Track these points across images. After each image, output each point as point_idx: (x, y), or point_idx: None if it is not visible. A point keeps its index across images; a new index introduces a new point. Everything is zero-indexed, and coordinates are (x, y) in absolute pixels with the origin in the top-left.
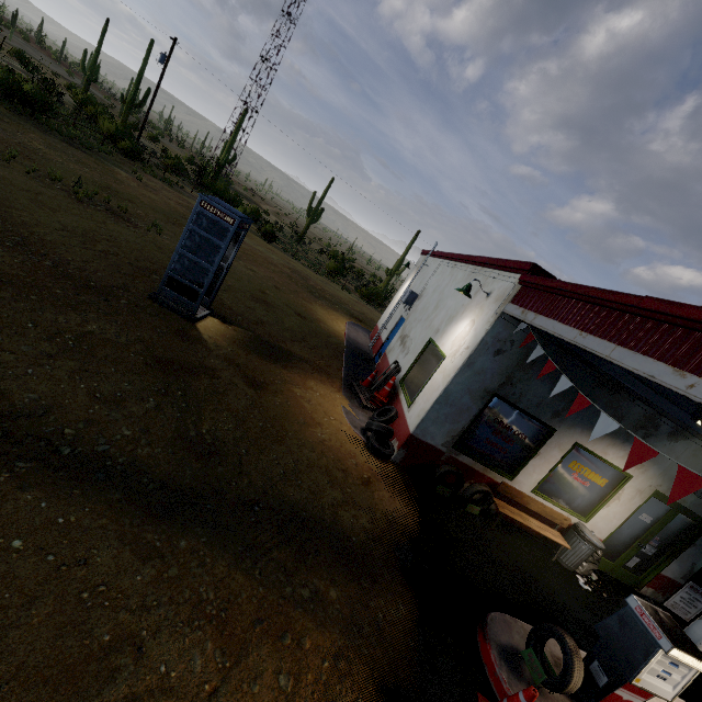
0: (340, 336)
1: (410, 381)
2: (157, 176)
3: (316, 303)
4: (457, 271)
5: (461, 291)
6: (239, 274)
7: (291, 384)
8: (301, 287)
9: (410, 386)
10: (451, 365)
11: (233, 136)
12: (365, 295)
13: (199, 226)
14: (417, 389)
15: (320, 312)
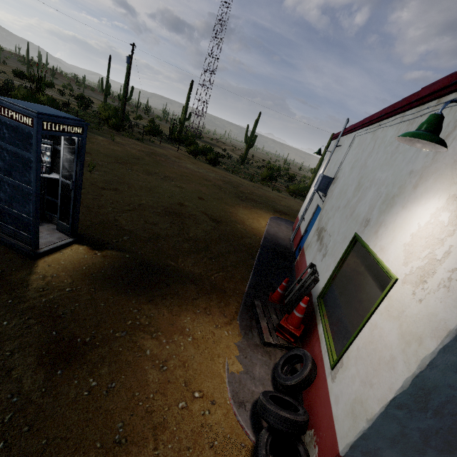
0: (258, 233)
1: (332, 304)
2: (133, 137)
3: (239, 205)
4: (384, 130)
5: (416, 134)
6: (162, 192)
7: (144, 332)
8: (228, 194)
9: (332, 315)
10: (418, 309)
11: (186, 102)
12: (293, 191)
13: (2, 139)
14: (343, 330)
15: (242, 212)
